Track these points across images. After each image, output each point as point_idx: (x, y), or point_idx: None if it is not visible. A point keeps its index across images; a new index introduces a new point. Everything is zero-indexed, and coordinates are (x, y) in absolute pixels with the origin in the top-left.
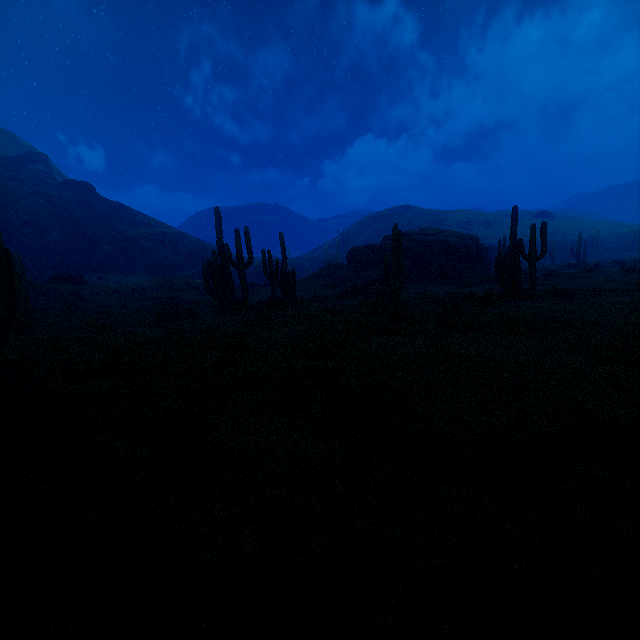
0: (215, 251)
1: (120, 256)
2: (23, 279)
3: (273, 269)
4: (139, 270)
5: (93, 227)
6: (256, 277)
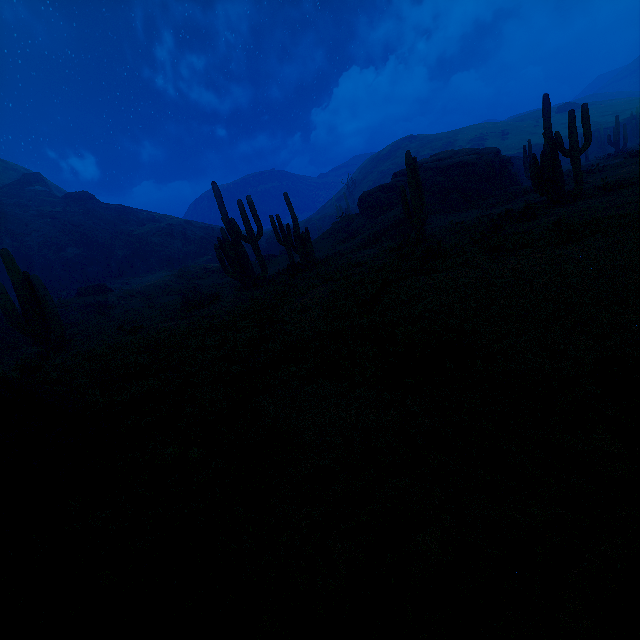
0: (223, 229)
1: (135, 258)
2: (48, 298)
3: (285, 234)
4: (157, 267)
5: (103, 235)
6: (270, 249)
